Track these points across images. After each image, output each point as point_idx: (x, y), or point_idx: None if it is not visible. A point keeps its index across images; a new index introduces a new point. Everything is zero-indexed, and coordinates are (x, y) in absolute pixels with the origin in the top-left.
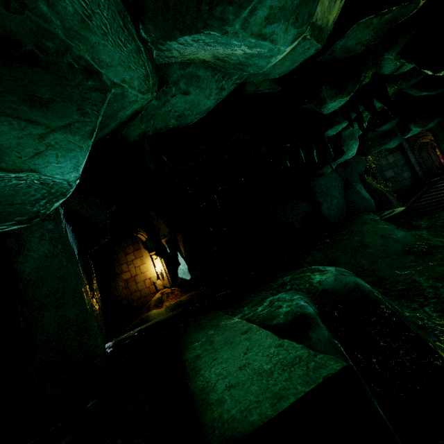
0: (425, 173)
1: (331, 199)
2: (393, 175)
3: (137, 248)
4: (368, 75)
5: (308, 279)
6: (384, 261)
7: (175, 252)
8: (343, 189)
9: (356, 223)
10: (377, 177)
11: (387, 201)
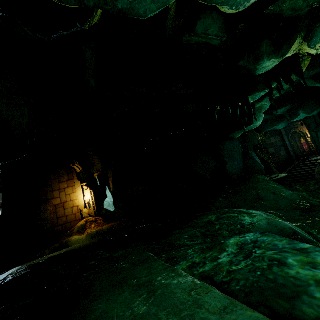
0: (295, 153)
1: (233, 160)
2: (273, 152)
3: (71, 177)
4: (297, 45)
5: (237, 220)
6: (278, 213)
7: (105, 186)
8: (242, 155)
9: (252, 181)
10: (263, 152)
11: (270, 169)
